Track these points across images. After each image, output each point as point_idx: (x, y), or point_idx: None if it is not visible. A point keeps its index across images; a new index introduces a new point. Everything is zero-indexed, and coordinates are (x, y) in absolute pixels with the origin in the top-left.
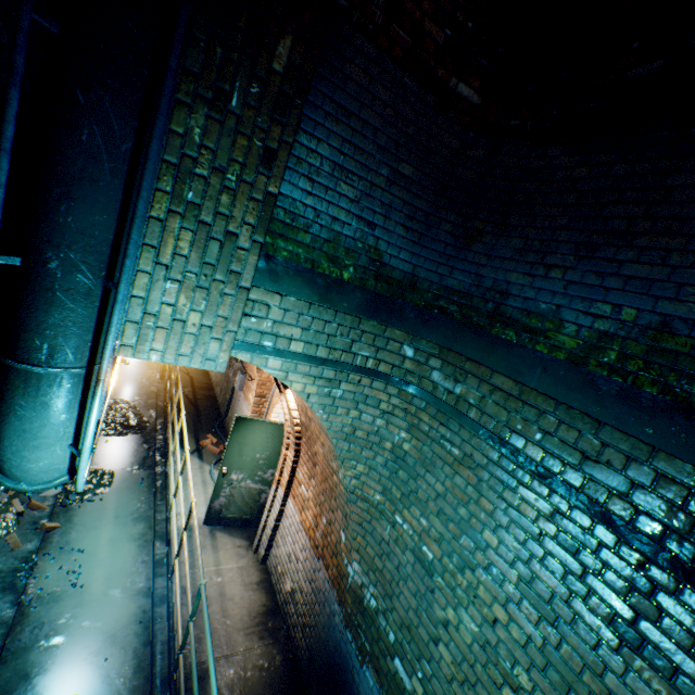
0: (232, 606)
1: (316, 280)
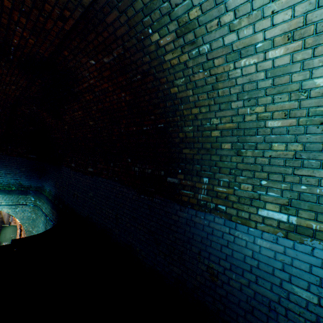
0: None
1: (6, 191)
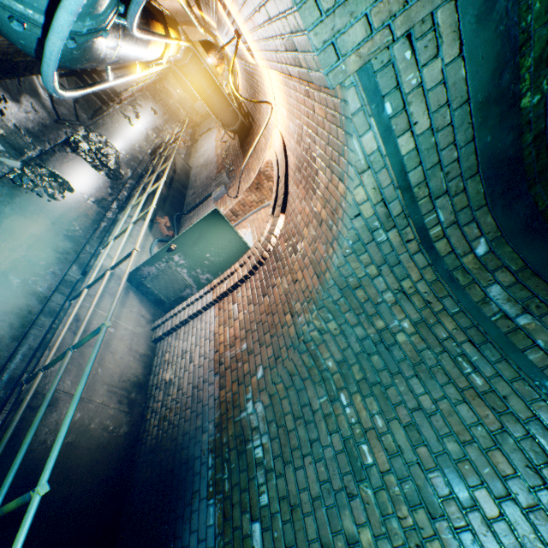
0: (110, 359)
1: (504, 72)
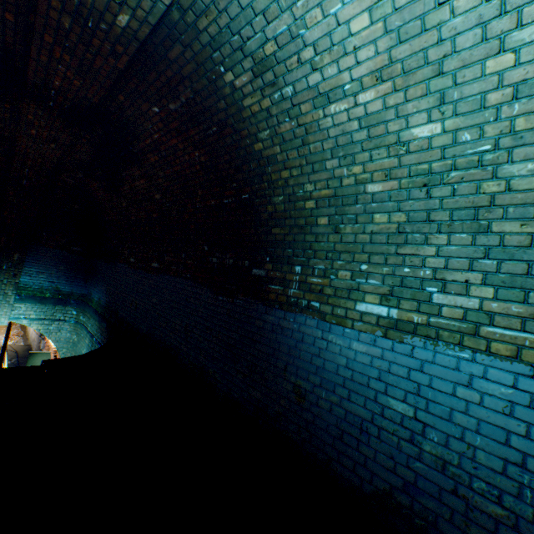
0: None
1: (37, 298)
